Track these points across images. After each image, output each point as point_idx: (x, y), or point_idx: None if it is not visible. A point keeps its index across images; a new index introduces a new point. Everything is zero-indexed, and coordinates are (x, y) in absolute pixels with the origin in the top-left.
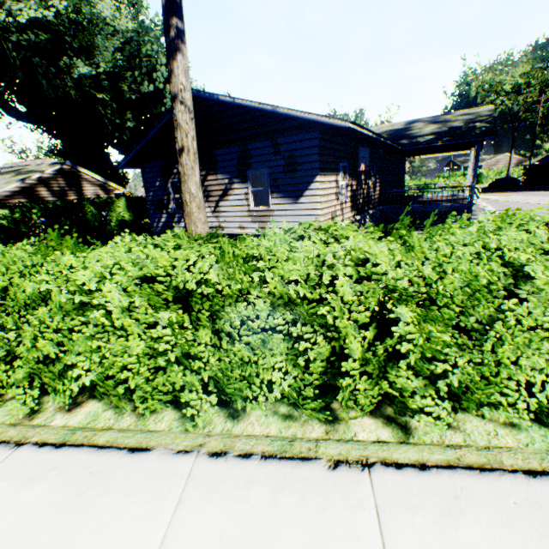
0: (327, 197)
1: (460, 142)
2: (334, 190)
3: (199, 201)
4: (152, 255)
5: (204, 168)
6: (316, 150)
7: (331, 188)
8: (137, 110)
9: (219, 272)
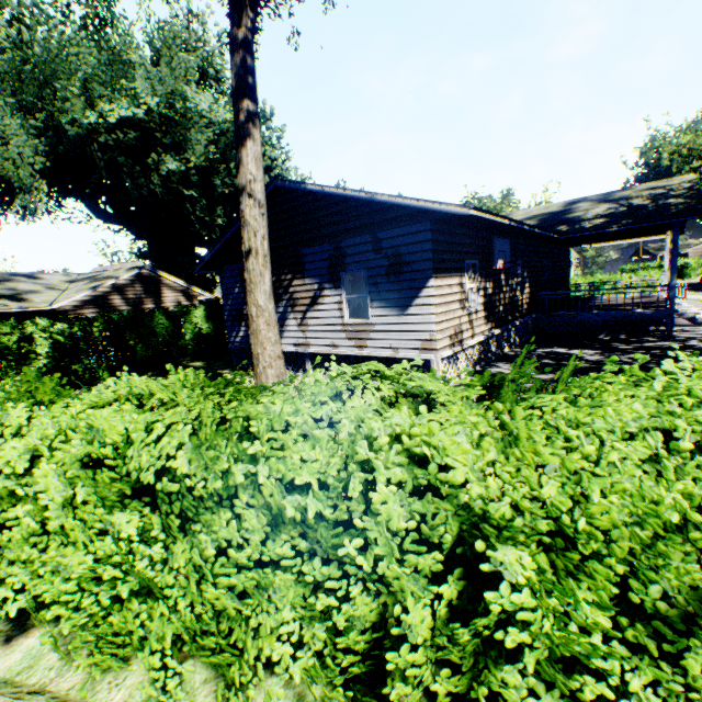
0: (446, 306)
1: (646, 226)
2: (457, 295)
3: (269, 315)
4: (97, 424)
5: (290, 271)
6: (429, 245)
7: (453, 293)
8: (231, 205)
9: (193, 456)
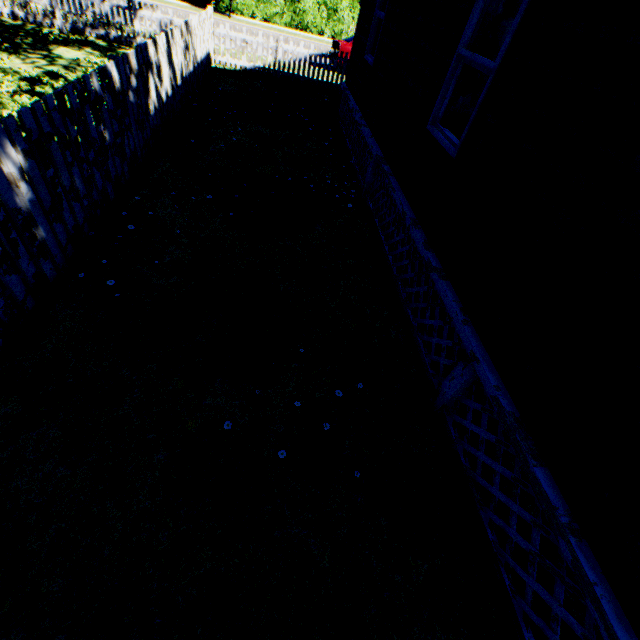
0: None
1: None
2: None
3: None
4: None
5: None
6: None
7: None
8: None
9: None
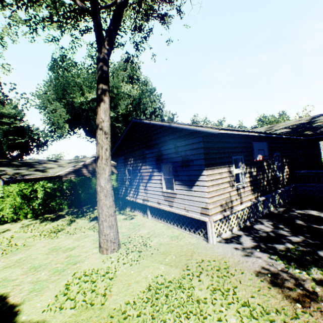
0: (217, 186)
1: None
2: (226, 178)
3: (106, 191)
4: None
5: (140, 161)
6: (202, 150)
7: (222, 177)
8: None
9: None
